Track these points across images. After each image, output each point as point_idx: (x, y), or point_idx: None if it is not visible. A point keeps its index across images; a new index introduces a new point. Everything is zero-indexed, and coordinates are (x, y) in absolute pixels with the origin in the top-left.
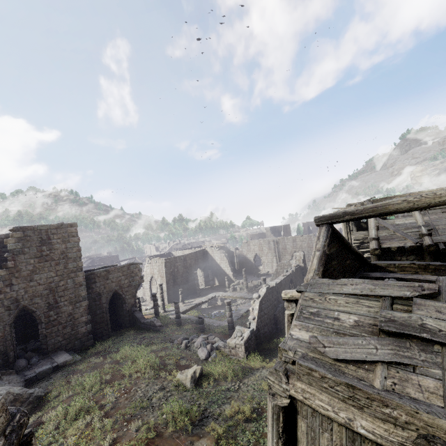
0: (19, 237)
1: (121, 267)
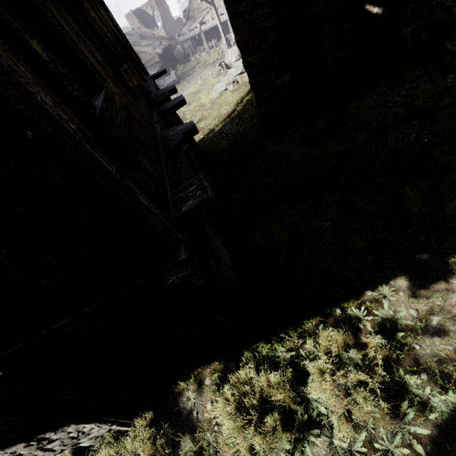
0: (156, 2)
1: (177, 20)
